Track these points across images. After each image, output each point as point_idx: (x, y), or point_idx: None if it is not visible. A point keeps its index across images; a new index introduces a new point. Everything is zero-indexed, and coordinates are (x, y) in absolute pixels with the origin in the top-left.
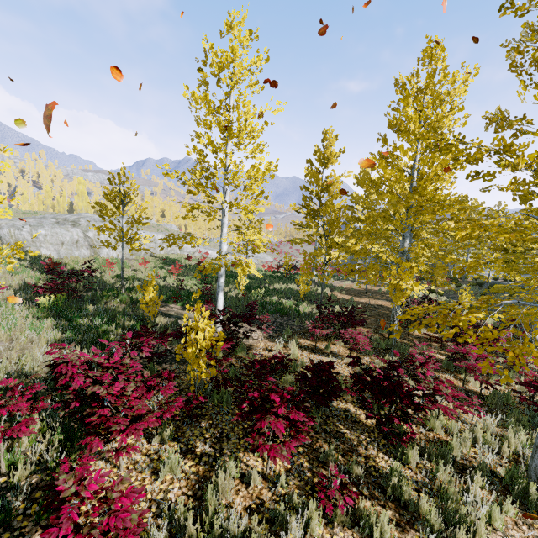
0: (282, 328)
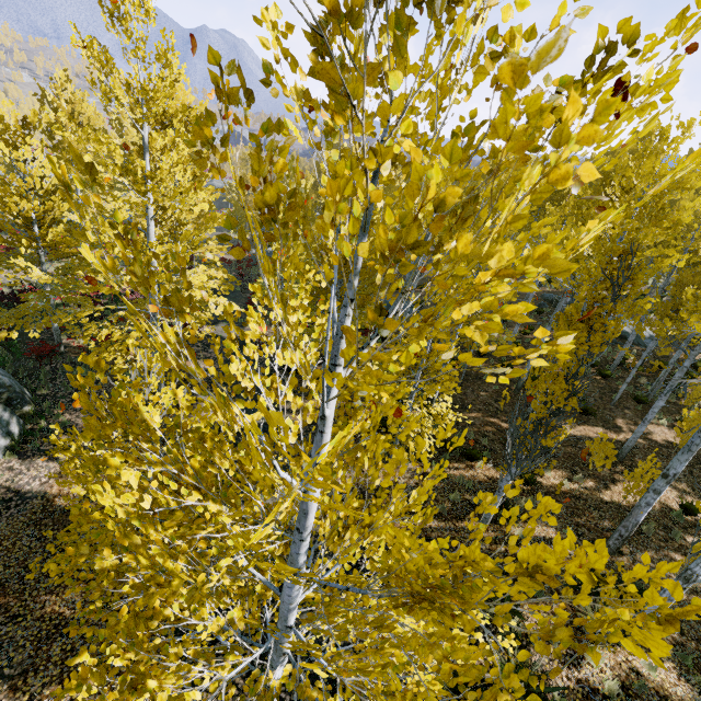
0: None
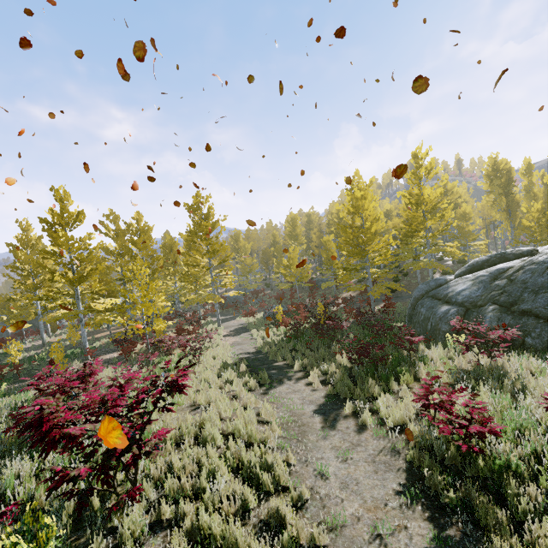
0: (111, 350)
